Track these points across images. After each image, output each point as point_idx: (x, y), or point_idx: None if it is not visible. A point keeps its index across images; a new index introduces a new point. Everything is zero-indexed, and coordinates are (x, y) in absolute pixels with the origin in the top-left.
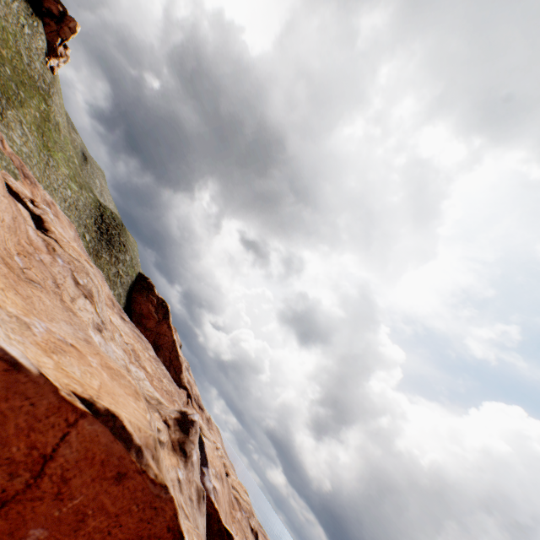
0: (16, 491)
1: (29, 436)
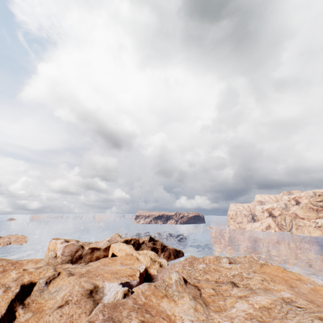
0: None
1: None
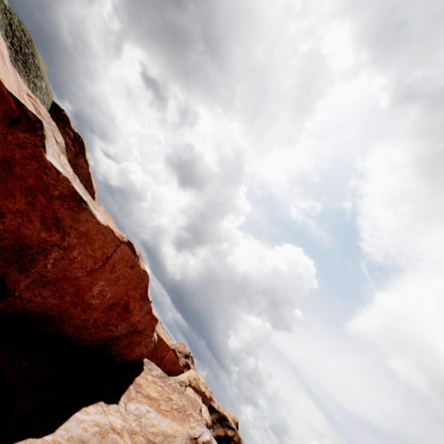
0: (96, 268)
1: (103, 249)
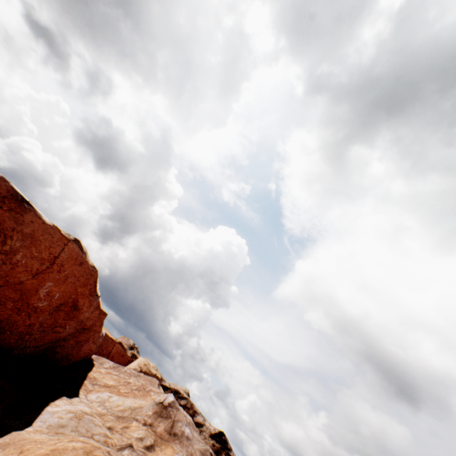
0: (43, 270)
1: (50, 250)
